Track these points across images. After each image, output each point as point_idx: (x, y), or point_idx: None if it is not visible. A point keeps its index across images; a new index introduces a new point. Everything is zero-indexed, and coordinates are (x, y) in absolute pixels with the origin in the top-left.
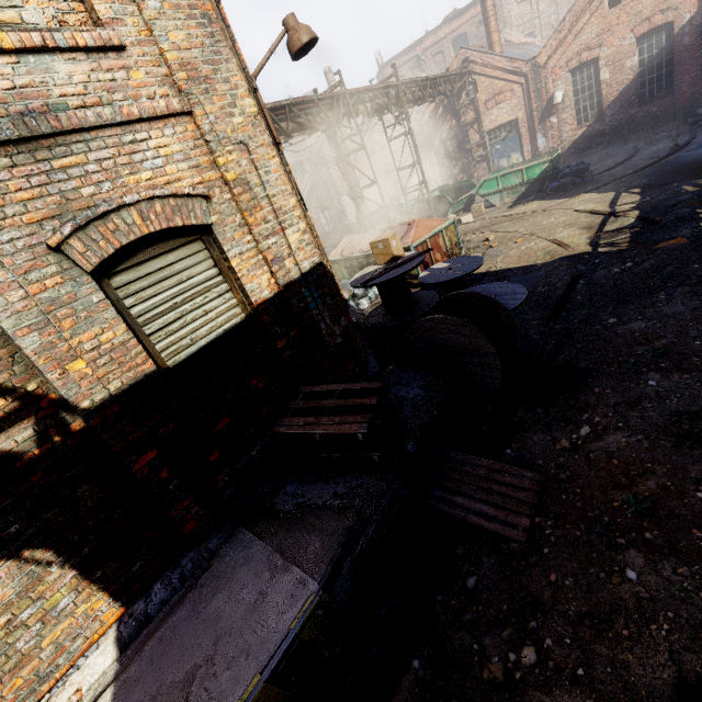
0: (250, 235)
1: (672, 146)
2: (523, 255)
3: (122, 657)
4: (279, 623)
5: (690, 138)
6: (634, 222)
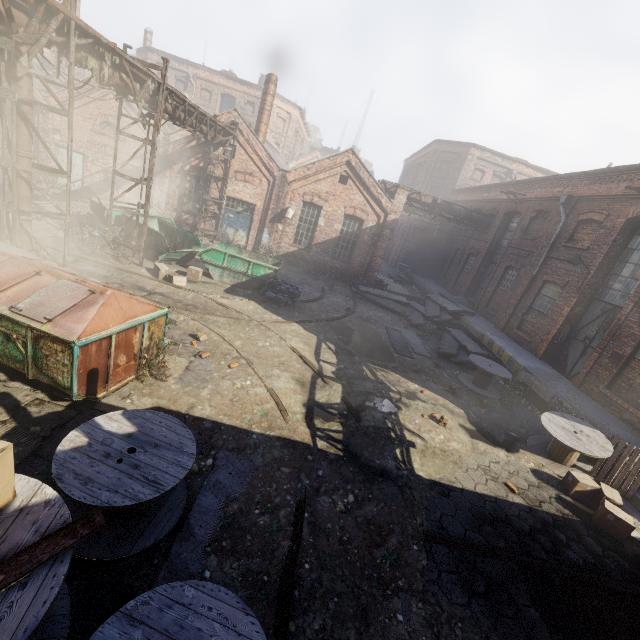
0: None
1: (348, 308)
2: (238, 400)
3: None
4: None
5: (356, 307)
6: (341, 403)
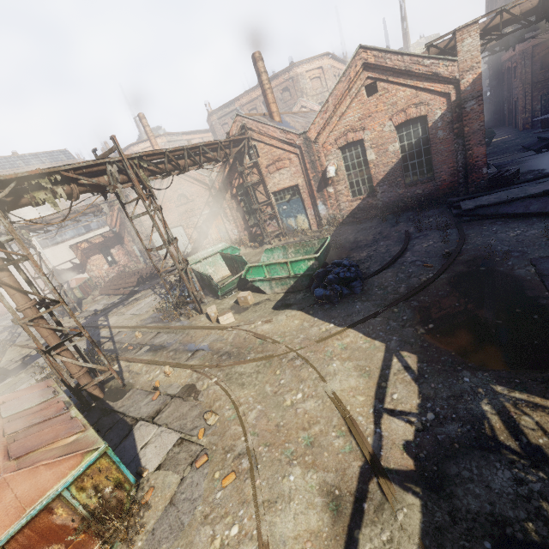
0: None
1: (444, 253)
2: None
3: None
4: None
5: (460, 243)
6: None
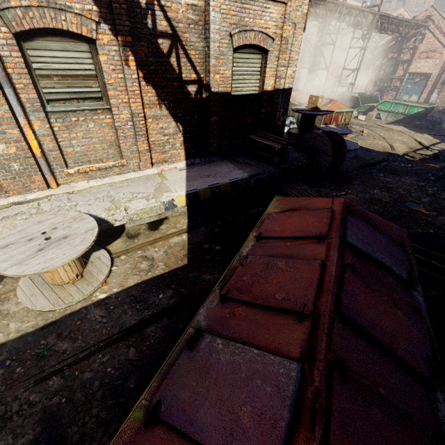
0: (277, 62)
1: None
2: (373, 144)
3: (187, 167)
4: (235, 176)
5: None
6: (431, 154)
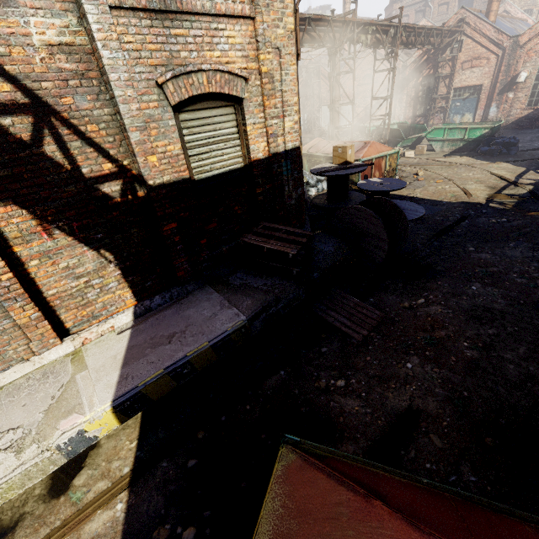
0: (263, 113)
1: None
2: (437, 192)
3: (136, 320)
4: (222, 327)
5: None
6: (525, 193)
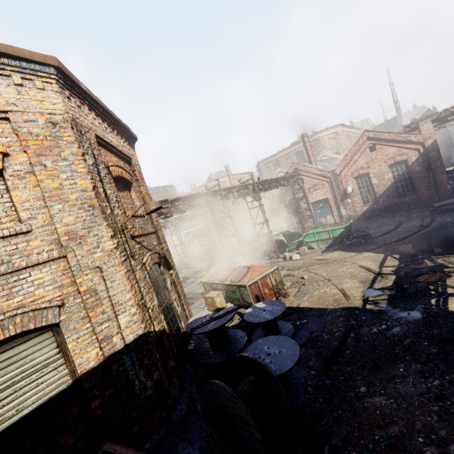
0: (90, 323)
1: (420, 225)
2: (321, 297)
3: None
4: None
5: (430, 221)
6: (391, 285)
